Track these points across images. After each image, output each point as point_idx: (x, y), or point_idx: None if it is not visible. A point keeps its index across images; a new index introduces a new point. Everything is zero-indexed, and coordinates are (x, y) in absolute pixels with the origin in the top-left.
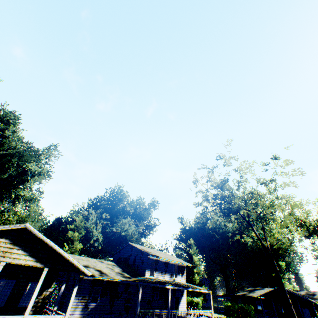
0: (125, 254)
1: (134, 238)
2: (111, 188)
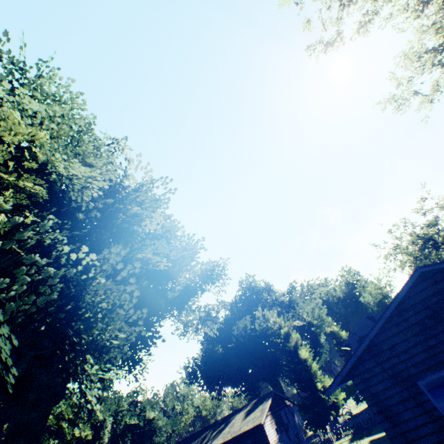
0: (367, 329)
1: (325, 322)
2: (240, 283)
